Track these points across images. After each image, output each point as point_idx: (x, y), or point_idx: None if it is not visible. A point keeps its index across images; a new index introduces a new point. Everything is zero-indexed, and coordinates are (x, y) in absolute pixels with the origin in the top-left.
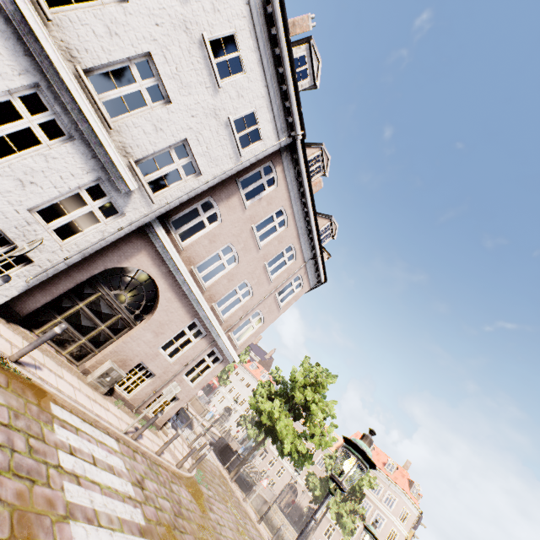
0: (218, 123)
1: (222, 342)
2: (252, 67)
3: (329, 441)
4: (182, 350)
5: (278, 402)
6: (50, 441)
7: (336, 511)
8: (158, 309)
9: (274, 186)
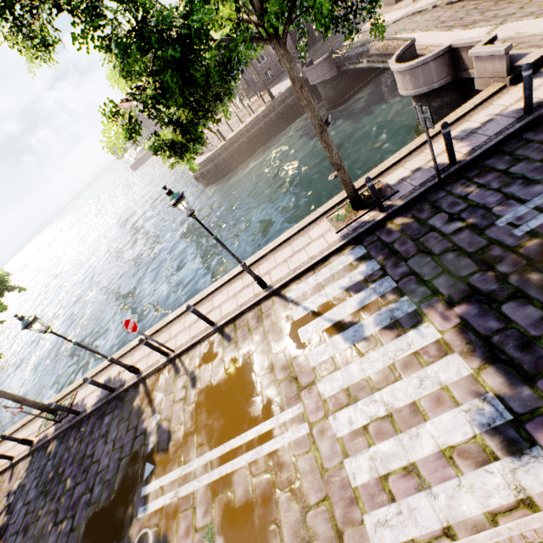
0: None
1: None
2: None
3: None
4: None
5: None
6: None
7: None
8: None
9: None
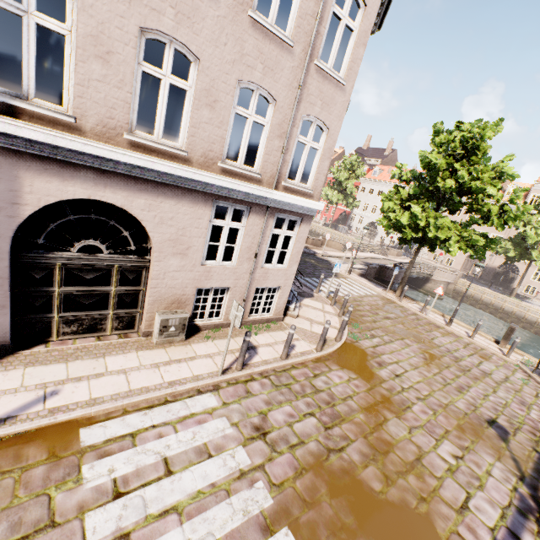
0: None
1: (281, 202)
2: None
3: (518, 214)
4: (236, 246)
5: (418, 208)
6: (67, 513)
7: None
8: (148, 229)
9: None
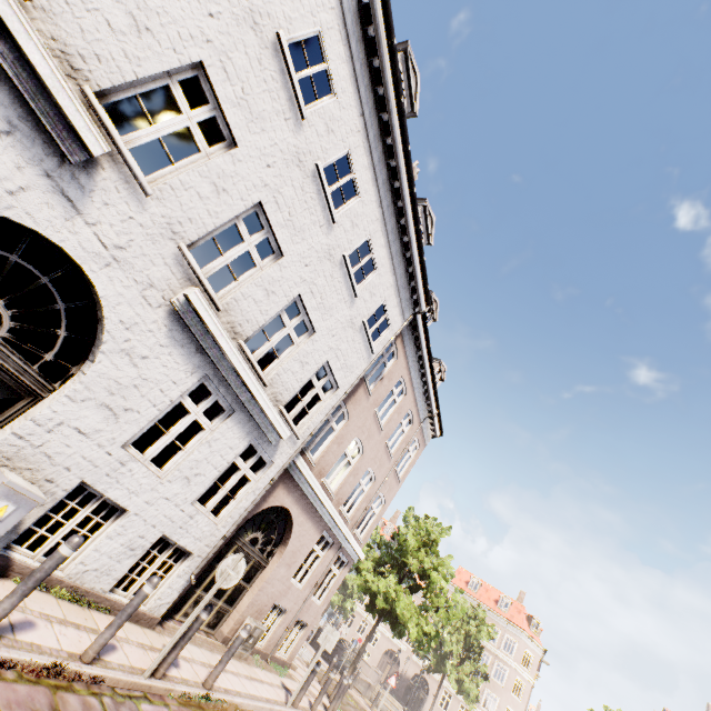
0: (353, 331)
1: (348, 545)
2: (383, 262)
3: (457, 612)
4: (311, 570)
5: (393, 578)
6: None
7: (455, 678)
8: (291, 538)
9: (394, 359)
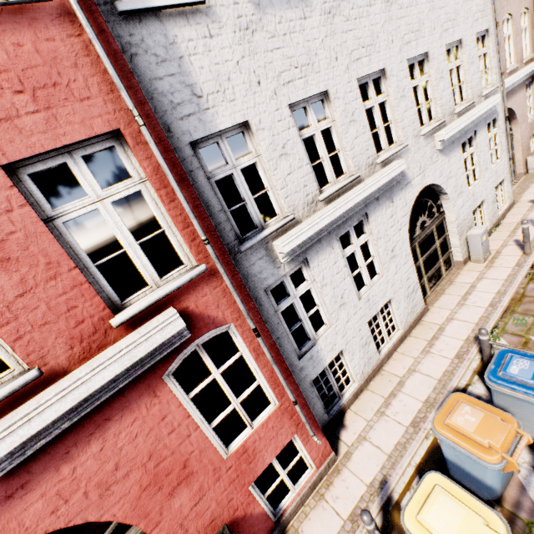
0: None
1: None
2: None
3: None
4: (531, 105)
5: None
6: None
7: None
8: (515, 114)
9: None
